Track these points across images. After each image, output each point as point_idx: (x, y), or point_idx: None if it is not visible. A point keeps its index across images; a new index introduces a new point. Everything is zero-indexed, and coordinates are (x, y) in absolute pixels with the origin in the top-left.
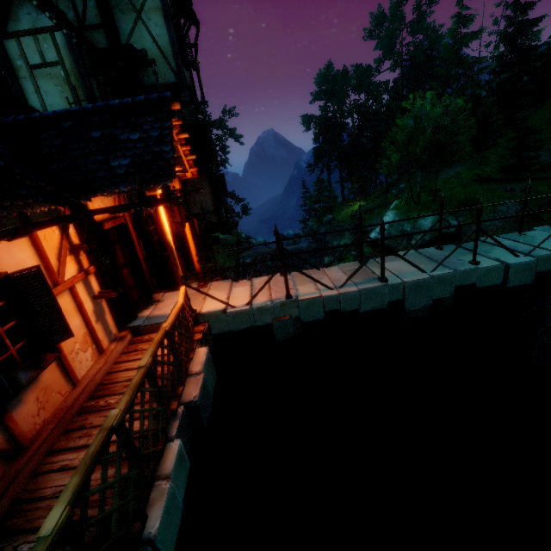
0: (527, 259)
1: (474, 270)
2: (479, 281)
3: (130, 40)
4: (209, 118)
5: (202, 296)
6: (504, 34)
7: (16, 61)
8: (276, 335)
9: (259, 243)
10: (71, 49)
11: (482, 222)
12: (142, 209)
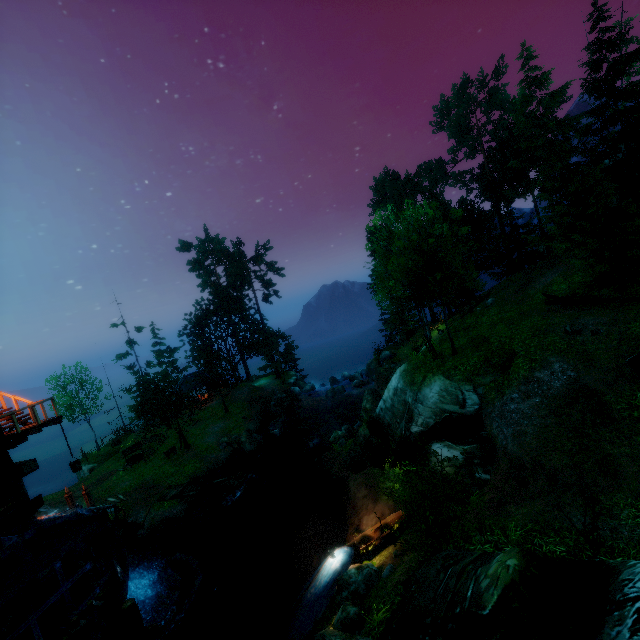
0: None
1: None
2: None
3: None
4: (242, 257)
5: None
6: (589, 83)
7: None
8: None
9: (303, 390)
10: None
11: (508, 401)
12: None
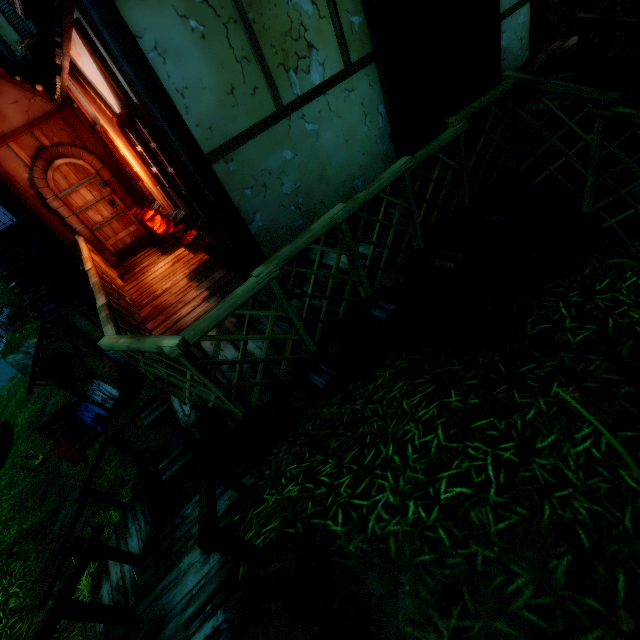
0: None
1: None
2: None
3: None
4: None
5: None
6: None
7: None
8: None
9: None
10: None
11: None
12: None
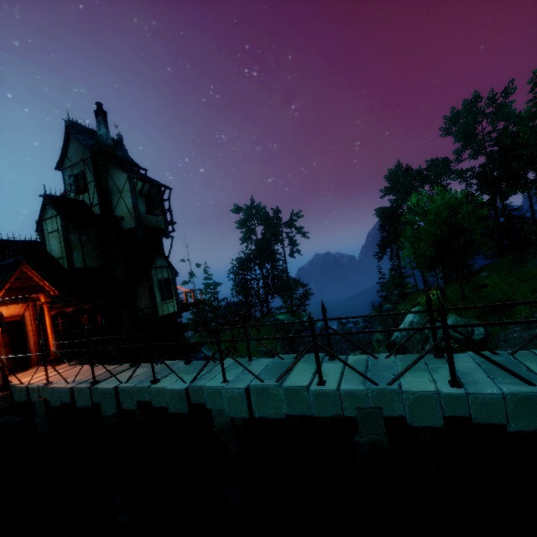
0: (180, 387)
1: (147, 388)
2: (153, 400)
3: (117, 207)
4: (279, 221)
5: (38, 372)
6: None
7: (45, 231)
8: (37, 411)
9: (315, 327)
10: (61, 224)
11: (511, 332)
12: (40, 311)
